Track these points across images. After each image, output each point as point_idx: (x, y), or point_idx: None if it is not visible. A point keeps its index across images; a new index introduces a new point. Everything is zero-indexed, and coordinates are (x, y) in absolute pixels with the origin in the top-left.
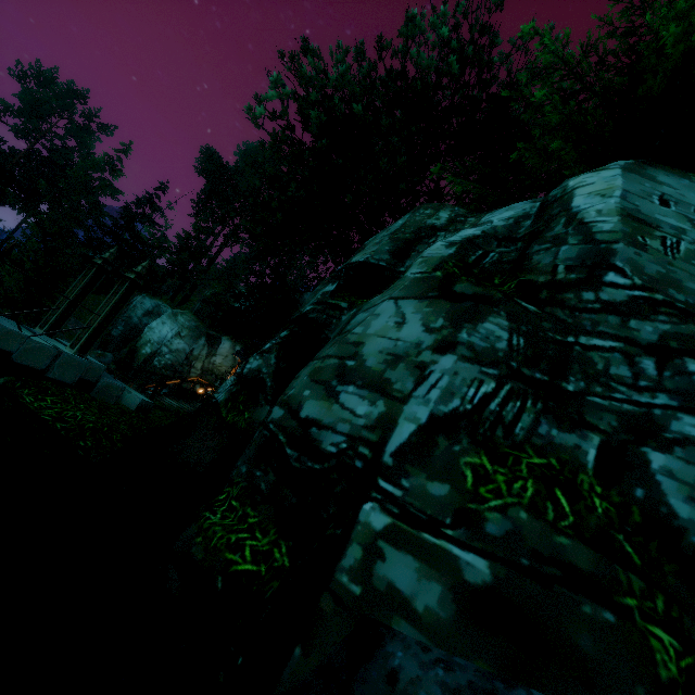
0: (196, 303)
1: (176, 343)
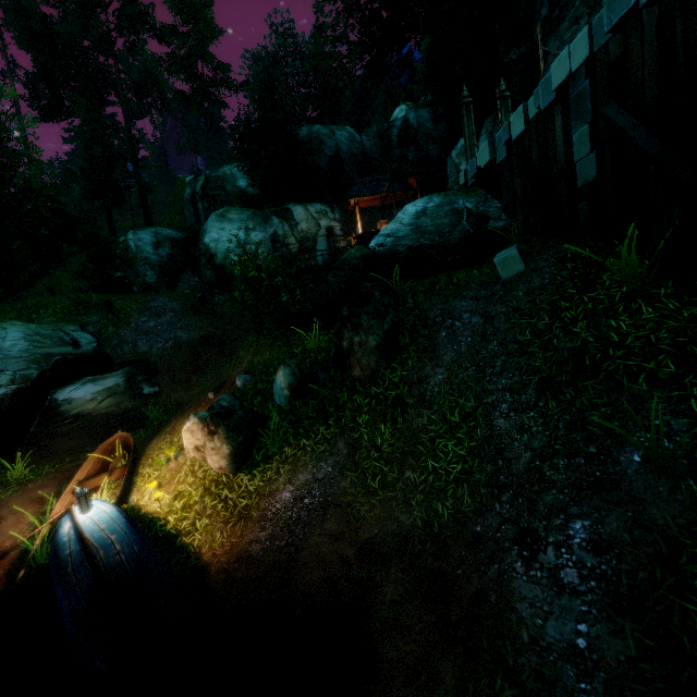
0: (187, 208)
1: (254, 237)
